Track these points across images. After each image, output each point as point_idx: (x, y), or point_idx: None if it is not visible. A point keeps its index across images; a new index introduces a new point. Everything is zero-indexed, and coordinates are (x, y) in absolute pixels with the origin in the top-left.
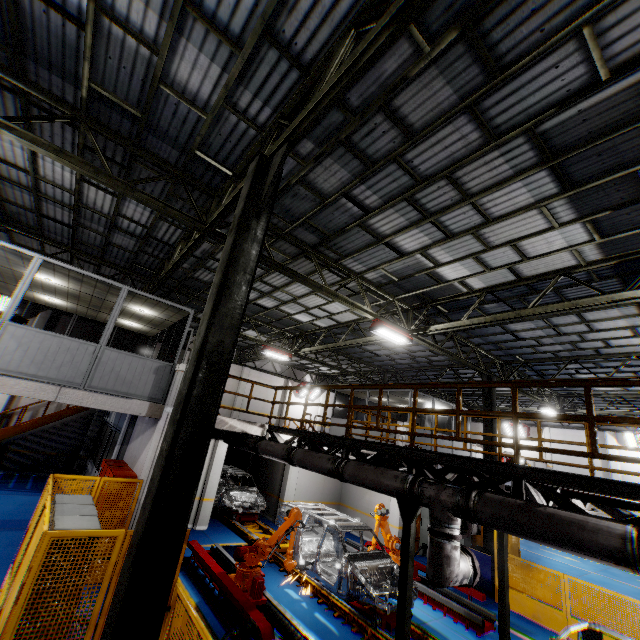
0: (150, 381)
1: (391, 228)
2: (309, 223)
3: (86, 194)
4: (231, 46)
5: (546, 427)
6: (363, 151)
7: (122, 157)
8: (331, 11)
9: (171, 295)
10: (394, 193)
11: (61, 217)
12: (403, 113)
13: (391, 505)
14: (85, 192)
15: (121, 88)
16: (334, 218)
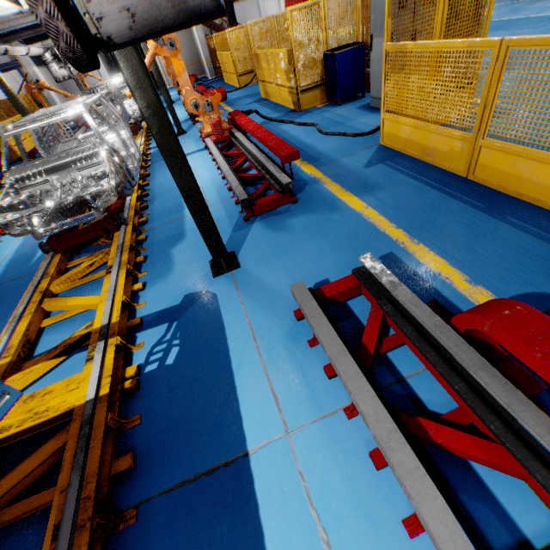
0: None
1: None
2: None
3: None
4: None
5: None
6: None
7: None
8: None
9: None
10: None
11: None
12: None
13: (199, 49)
14: None
15: None
16: None
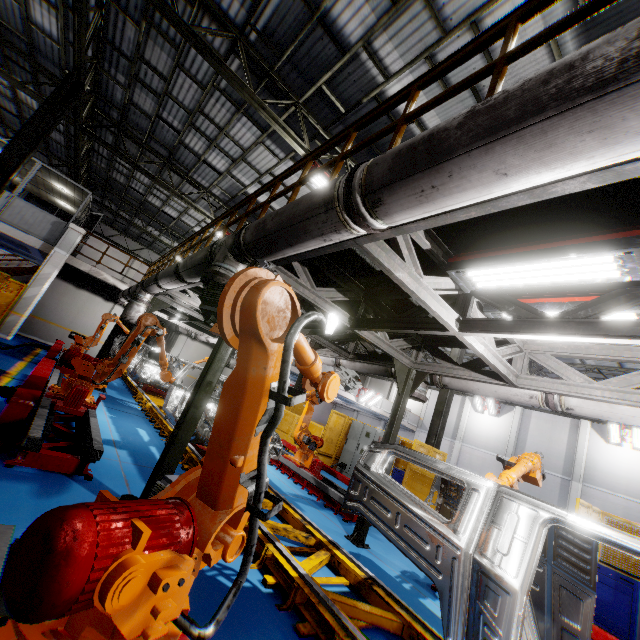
0: (48, 229)
1: (200, 149)
2: (153, 137)
3: (20, 92)
4: (53, 9)
5: (429, 389)
6: (151, 86)
7: (30, 67)
8: (89, 1)
9: (108, 195)
10: (184, 121)
11: (12, 108)
12: (154, 65)
13: None
14: (19, 90)
15: (13, 22)
16: (166, 136)
